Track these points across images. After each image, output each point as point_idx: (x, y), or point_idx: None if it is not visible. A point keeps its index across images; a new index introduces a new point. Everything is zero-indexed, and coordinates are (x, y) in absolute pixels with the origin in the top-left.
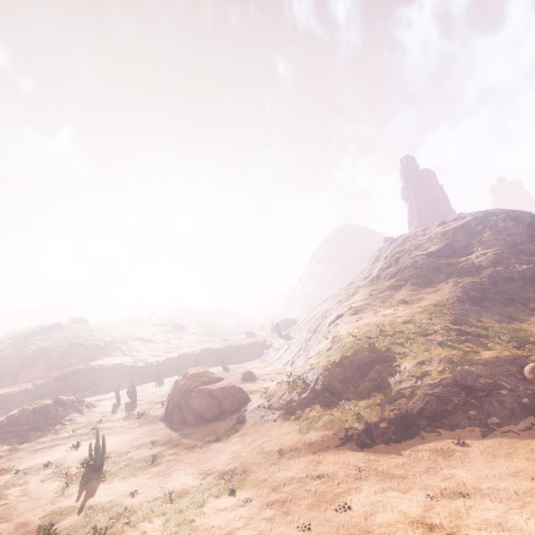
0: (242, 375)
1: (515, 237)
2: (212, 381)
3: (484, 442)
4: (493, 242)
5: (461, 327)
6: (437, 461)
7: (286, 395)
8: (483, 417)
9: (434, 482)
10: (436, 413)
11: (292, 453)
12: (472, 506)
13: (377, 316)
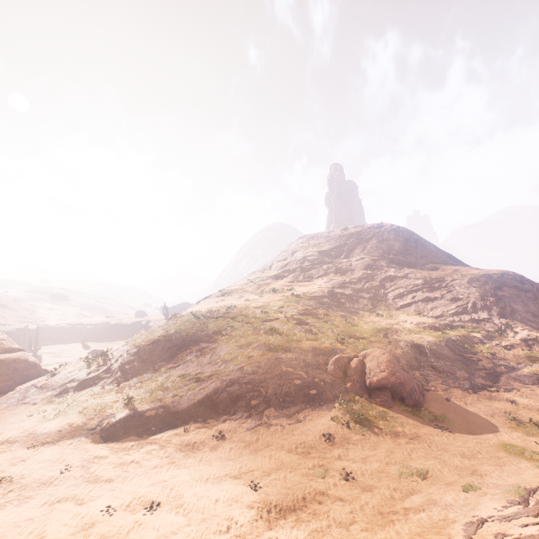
0: (88, 353)
1: (392, 248)
2: (0, 352)
3: (243, 436)
4: (374, 250)
5: (305, 317)
6: (175, 458)
7: (72, 373)
8: (262, 408)
9: (138, 488)
10: (218, 401)
11: (0, 447)
12: (145, 522)
13: (240, 300)
